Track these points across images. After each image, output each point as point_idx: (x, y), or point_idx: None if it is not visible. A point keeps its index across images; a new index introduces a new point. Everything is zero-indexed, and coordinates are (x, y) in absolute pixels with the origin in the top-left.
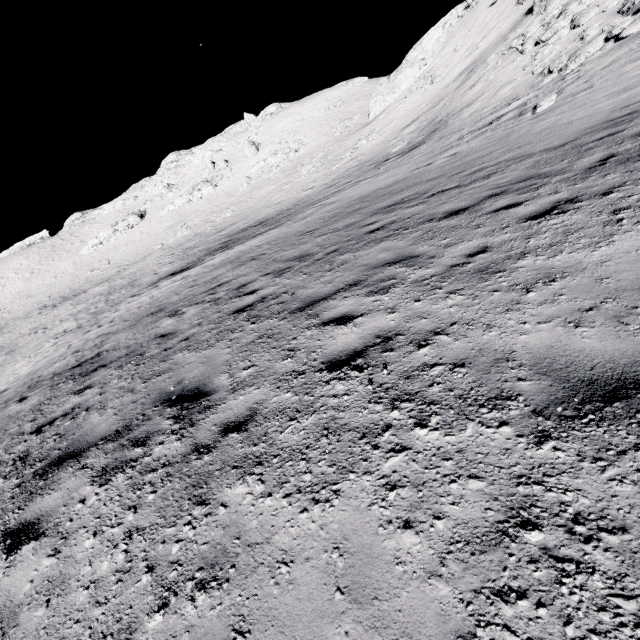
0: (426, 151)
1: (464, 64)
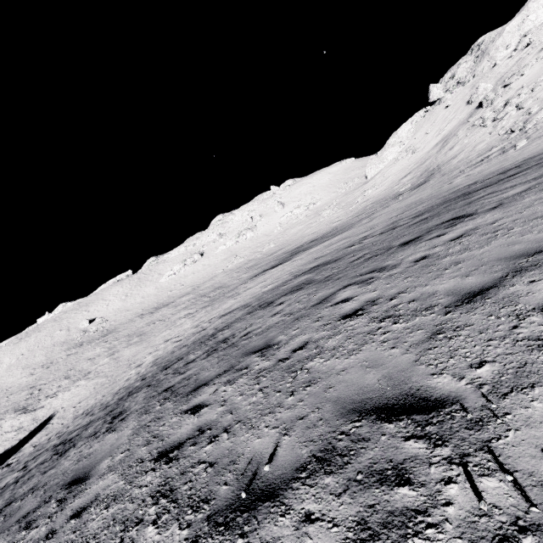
0: (436, 182)
1: (437, 139)
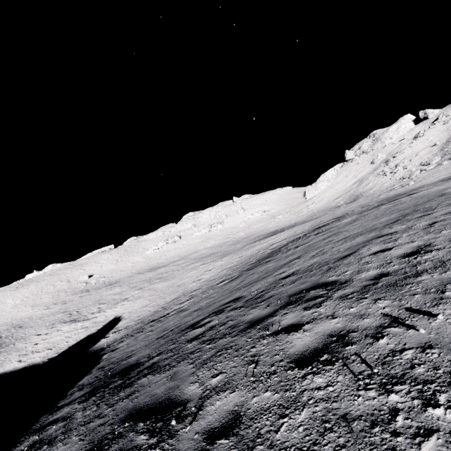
0: (364, 199)
1: (354, 180)
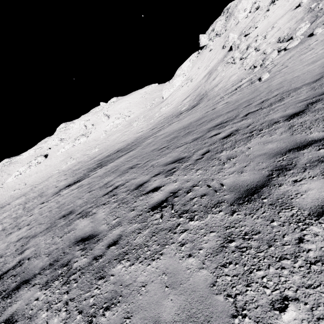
0: (204, 106)
1: (205, 72)
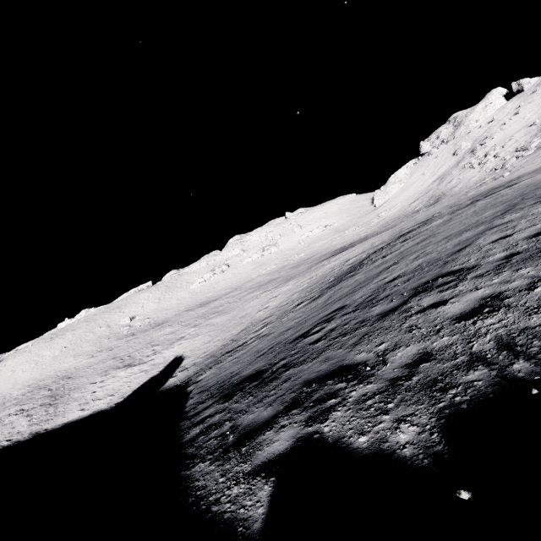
0: (449, 200)
1: (433, 178)
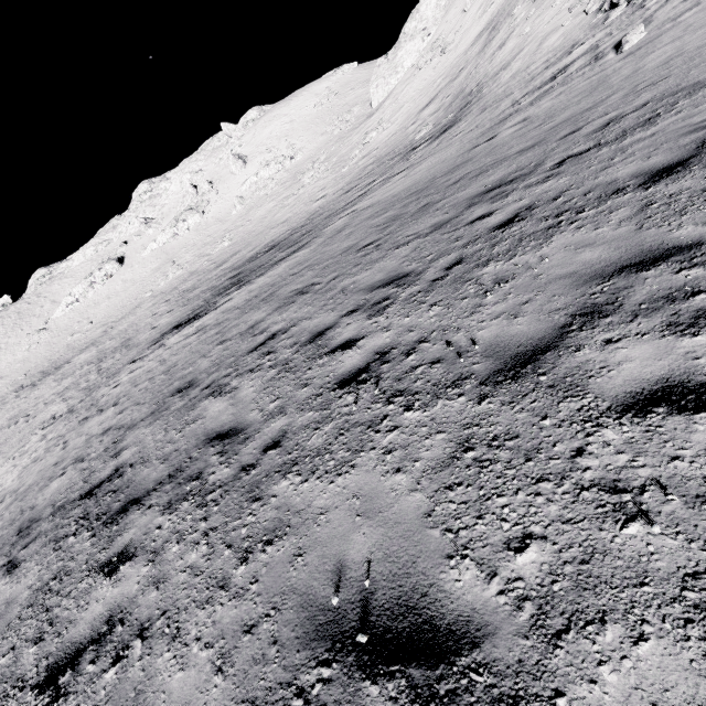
0: (470, 127)
1: (480, 24)
